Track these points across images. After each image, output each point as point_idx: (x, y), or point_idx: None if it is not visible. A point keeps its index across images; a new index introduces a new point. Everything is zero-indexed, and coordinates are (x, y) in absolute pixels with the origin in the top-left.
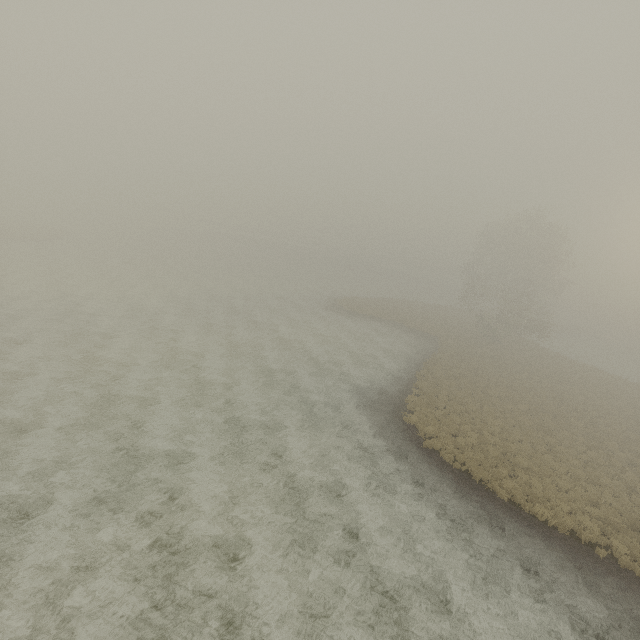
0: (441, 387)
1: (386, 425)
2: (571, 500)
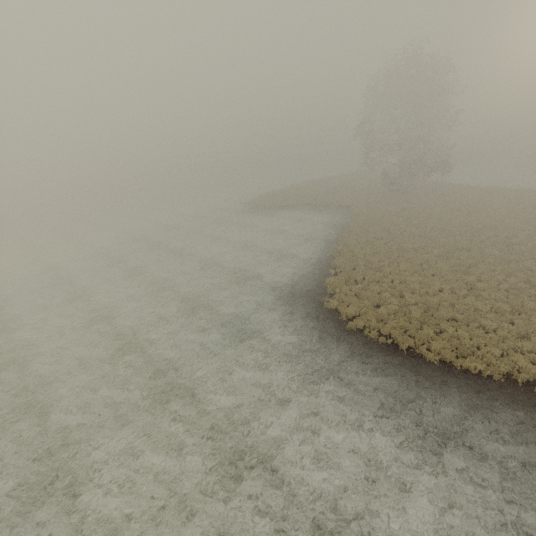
0: (358, 258)
1: (309, 318)
2: (501, 341)
